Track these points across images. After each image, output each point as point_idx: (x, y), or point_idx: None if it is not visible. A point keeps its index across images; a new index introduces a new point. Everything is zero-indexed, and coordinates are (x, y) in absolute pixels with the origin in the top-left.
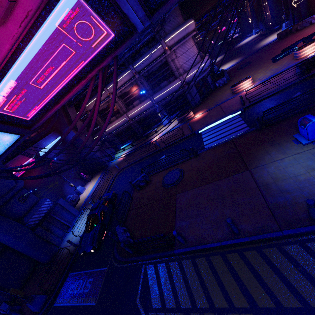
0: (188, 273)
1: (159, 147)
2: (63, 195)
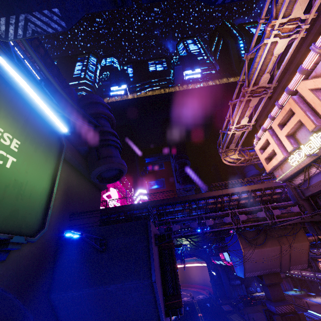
0: (238, 318)
1: (294, 302)
2: (250, 285)
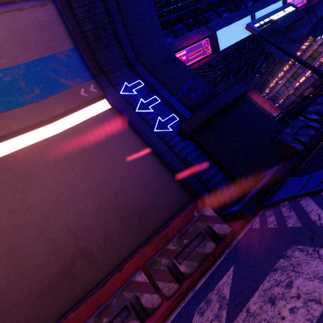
0: None
1: None
2: None
